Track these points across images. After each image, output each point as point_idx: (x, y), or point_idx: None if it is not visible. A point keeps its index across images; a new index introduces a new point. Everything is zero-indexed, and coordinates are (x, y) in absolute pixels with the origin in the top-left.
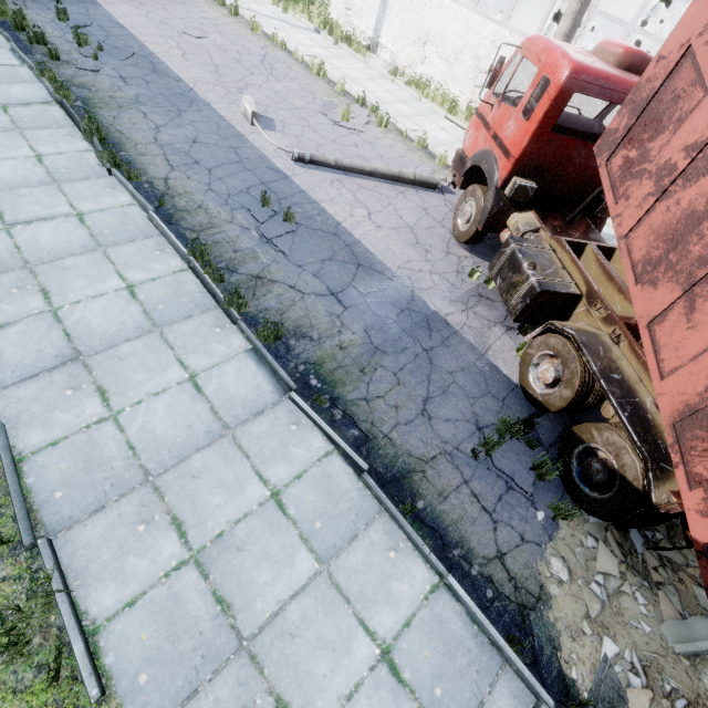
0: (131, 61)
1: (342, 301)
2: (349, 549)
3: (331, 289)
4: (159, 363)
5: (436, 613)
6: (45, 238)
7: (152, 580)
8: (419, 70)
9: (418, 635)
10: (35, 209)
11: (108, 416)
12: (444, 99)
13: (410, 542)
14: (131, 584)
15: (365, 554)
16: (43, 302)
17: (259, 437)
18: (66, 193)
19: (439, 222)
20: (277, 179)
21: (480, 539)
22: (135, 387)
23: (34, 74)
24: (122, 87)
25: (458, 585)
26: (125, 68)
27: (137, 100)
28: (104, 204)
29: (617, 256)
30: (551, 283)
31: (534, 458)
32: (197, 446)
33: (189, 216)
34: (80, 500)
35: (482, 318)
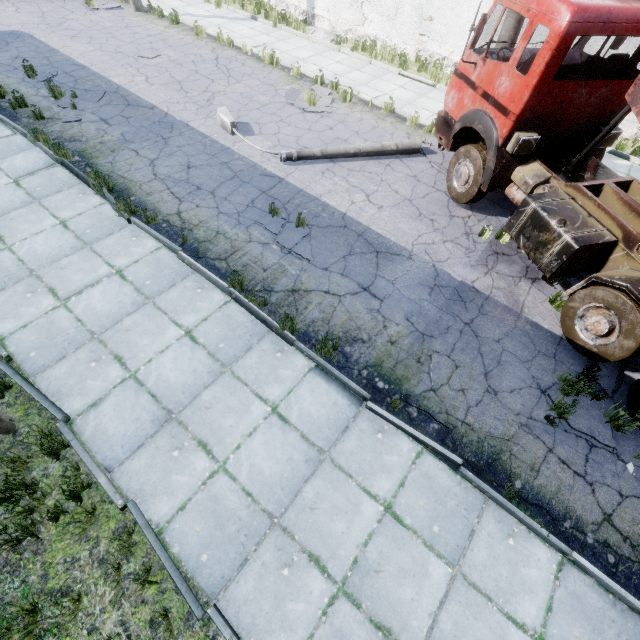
0: (104, 100)
1: (375, 294)
2: (471, 546)
3: (361, 284)
4: (241, 402)
5: (570, 591)
6: (99, 304)
7: (313, 621)
8: (360, 32)
9: (563, 617)
10: (80, 277)
11: (217, 468)
12: (393, 55)
13: (523, 525)
14: (297, 630)
15: (487, 548)
16: (121, 369)
17: (353, 454)
18: (100, 252)
19: (432, 187)
20: (274, 185)
21: (583, 505)
22: (229, 433)
23: (29, 140)
24: (107, 130)
25: (584, 560)
26: (102, 109)
27: (124, 139)
28: (135, 254)
29: (635, 187)
30: (586, 236)
31: (603, 409)
32: (303, 477)
33: (212, 245)
34: (224, 558)
35: (506, 276)
